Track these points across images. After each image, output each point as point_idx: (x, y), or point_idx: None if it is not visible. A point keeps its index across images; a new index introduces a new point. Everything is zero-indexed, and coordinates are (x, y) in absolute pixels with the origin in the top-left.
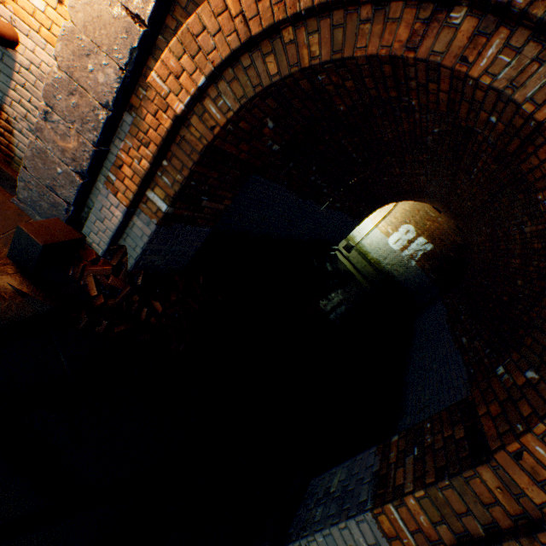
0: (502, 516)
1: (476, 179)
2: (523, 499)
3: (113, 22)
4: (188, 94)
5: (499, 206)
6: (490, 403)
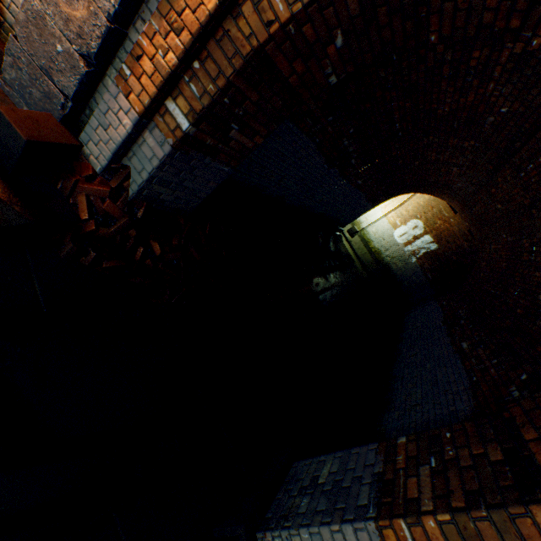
0: None
1: (526, 178)
2: None
3: None
4: None
5: (537, 214)
6: None
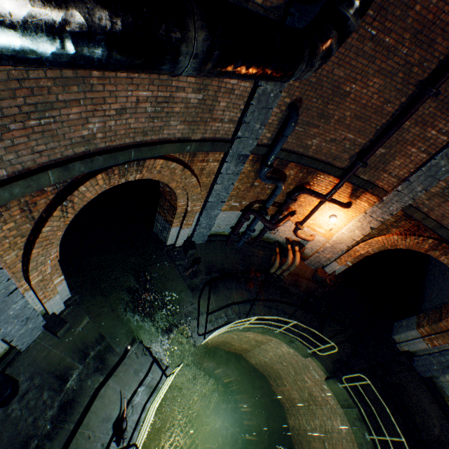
0: (443, 329)
1: None
2: (447, 327)
3: (347, 240)
4: (365, 250)
5: None
6: (444, 310)
